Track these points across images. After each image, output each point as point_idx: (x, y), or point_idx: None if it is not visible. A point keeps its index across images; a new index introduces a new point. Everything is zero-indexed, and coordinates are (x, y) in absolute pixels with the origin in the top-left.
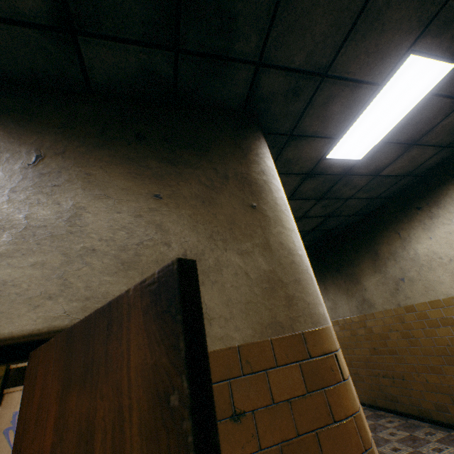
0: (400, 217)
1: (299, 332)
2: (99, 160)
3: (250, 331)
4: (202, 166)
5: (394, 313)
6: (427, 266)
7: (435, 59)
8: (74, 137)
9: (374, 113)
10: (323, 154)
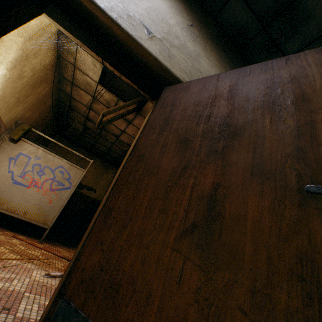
0: None
1: None
2: (210, 45)
3: None
4: None
5: None
6: None
7: None
8: (204, 29)
9: None
10: None
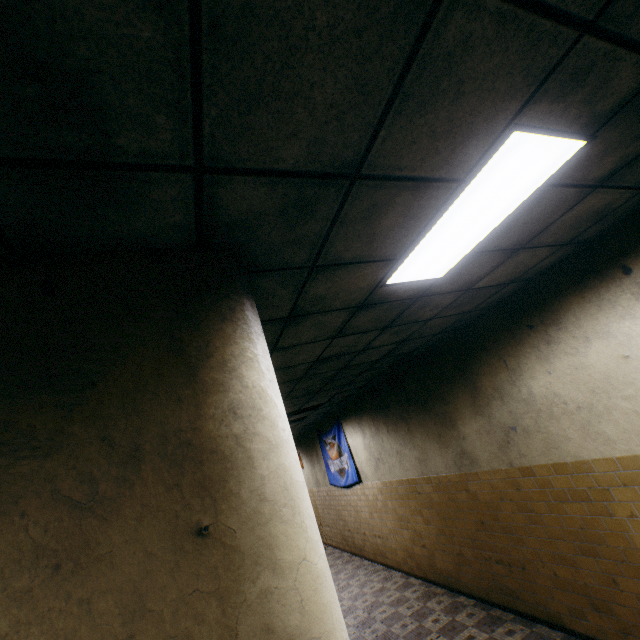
0: (505, 337)
1: None
2: None
3: None
4: (69, 439)
5: (506, 476)
6: (547, 413)
7: (556, 136)
8: None
9: (456, 220)
10: (379, 281)
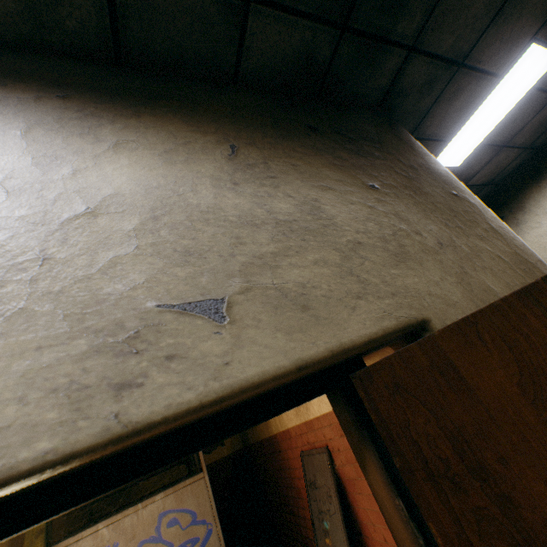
0: None
1: None
2: (294, 151)
3: None
4: (387, 157)
5: None
6: None
7: None
8: (252, 128)
9: (485, 110)
10: None
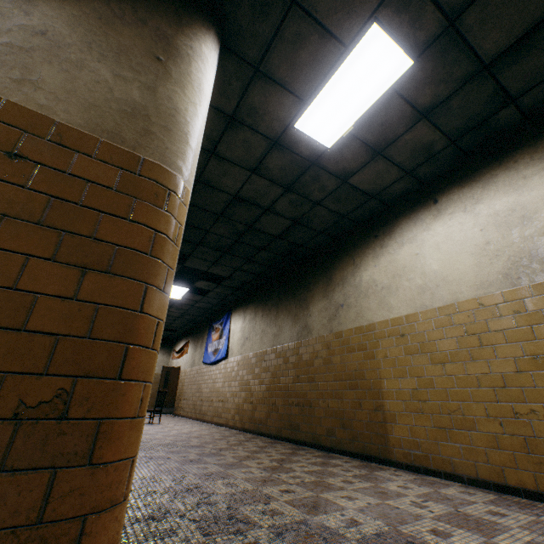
0: (360, 244)
1: (140, 155)
2: None
3: (82, 122)
4: None
5: (325, 340)
6: (365, 293)
7: (396, 44)
8: None
9: (342, 86)
10: (291, 120)
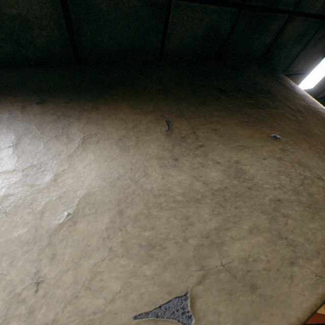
0: None
1: None
2: (212, 115)
3: None
4: (278, 105)
5: None
6: None
7: None
8: (178, 100)
9: None
10: None
